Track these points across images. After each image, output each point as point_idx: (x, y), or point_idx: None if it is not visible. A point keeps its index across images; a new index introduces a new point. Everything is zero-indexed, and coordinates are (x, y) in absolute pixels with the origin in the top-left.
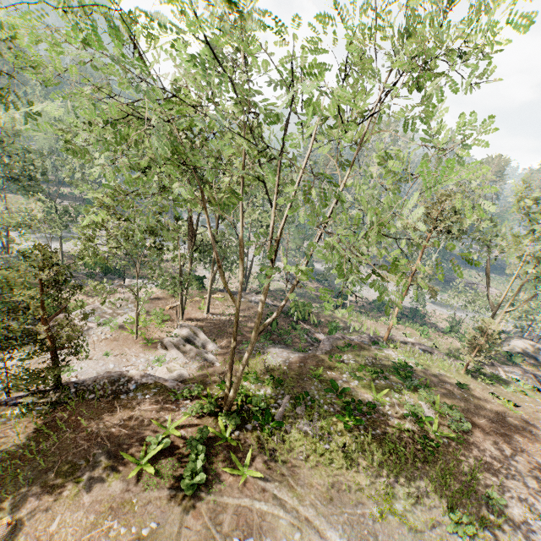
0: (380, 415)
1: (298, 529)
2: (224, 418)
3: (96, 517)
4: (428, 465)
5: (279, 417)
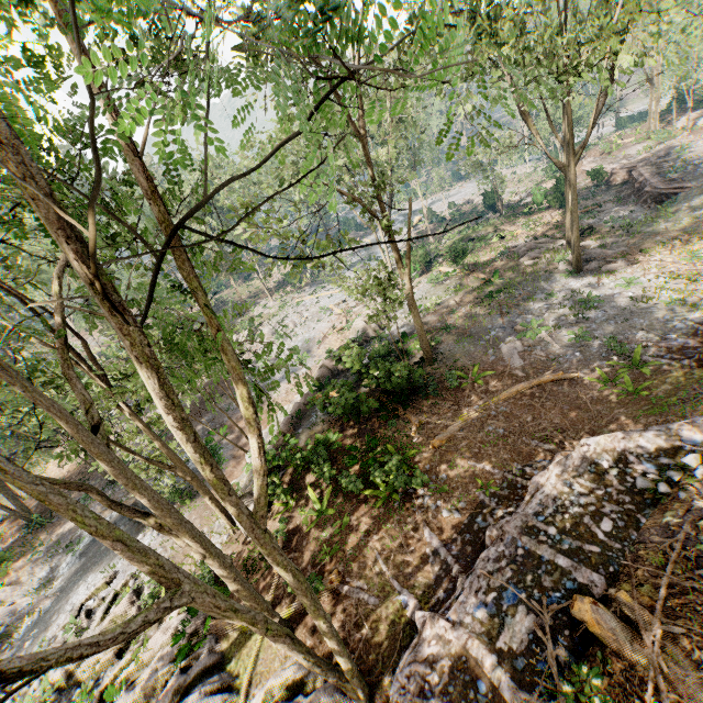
0: None
1: None
2: None
3: None
4: None
5: None
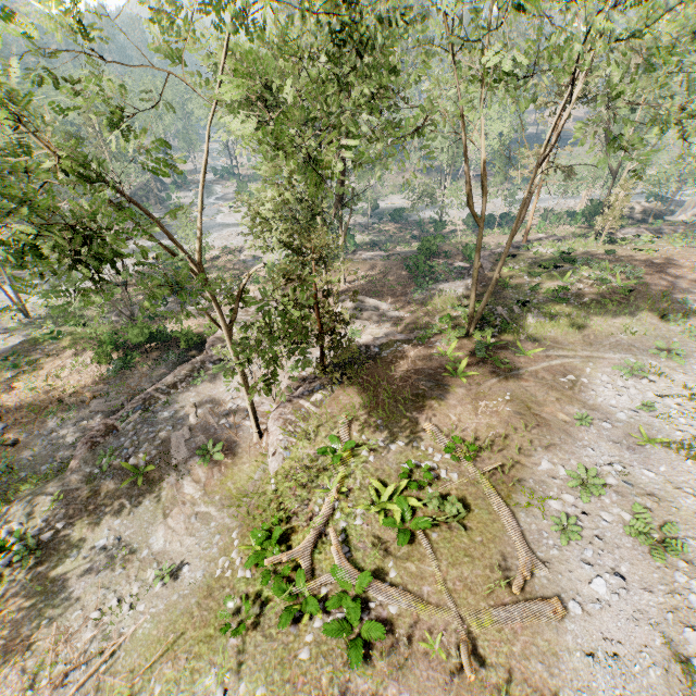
0: (577, 290)
1: (588, 362)
2: (478, 334)
3: (472, 405)
4: (632, 304)
5: (509, 320)
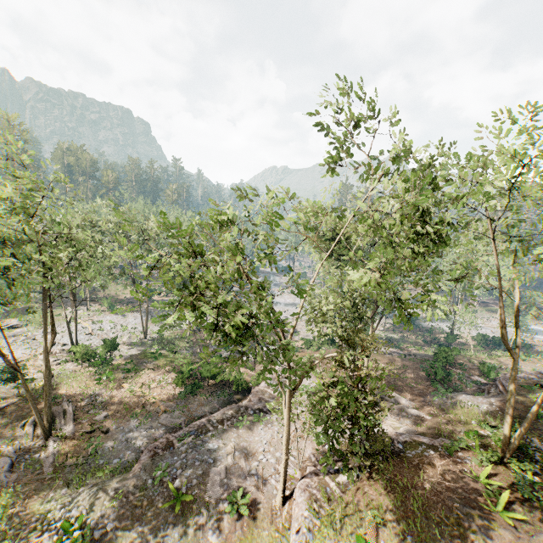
0: None
1: None
2: (515, 465)
3: None
4: None
5: None
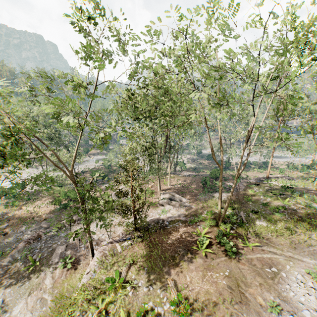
0: (291, 210)
1: (290, 261)
2: (222, 226)
3: (202, 272)
4: None
5: (245, 221)
